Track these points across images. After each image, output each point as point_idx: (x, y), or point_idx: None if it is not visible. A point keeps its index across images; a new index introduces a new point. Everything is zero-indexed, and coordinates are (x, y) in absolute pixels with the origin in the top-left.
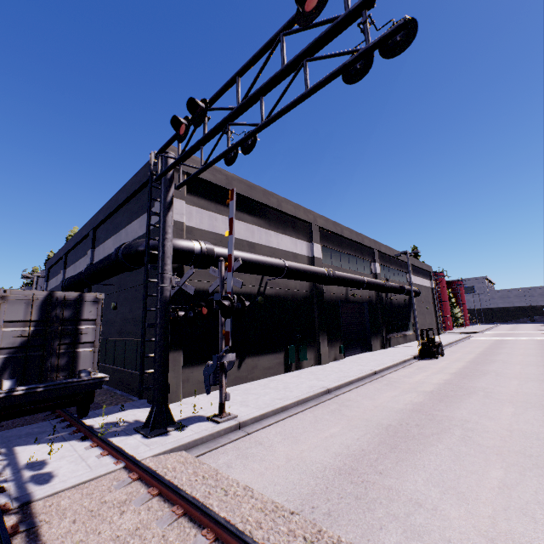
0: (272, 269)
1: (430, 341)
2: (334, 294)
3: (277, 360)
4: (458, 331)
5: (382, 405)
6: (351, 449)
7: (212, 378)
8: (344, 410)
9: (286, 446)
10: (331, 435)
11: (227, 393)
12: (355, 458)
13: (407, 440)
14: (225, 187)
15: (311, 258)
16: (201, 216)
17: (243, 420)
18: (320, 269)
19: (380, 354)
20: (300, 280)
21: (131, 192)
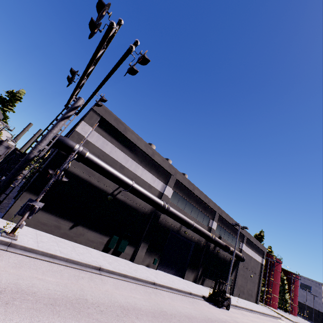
0: (121, 182)
1: (221, 291)
2: (169, 223)
3: (101, 240)
4: (276, 311)
5: (112, 293)
6: (30, 288)
7: (21, 210)
8: (84, 279)
9: (5, 264)
10: (41, 278)
11: (22, 223)
12: (18, 291)
13: (71, 309)
14: (121, 132)
15: (162, 193)
16: (99, 139)
17: (15, 242)
18: (158, 200)
19: (183, 282)
20: (141, 199)
21: (81, 118)
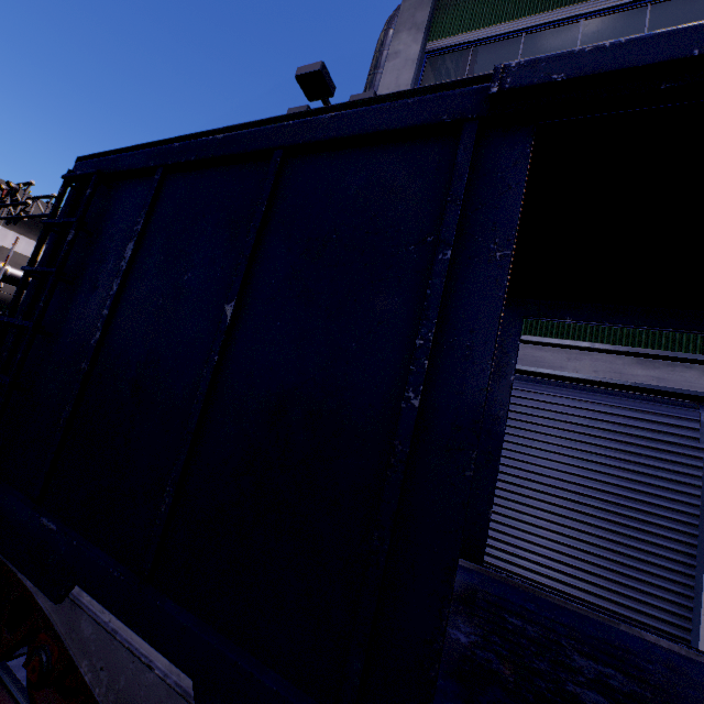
0: None
1: None
2: None
3: None
4: None
5: None
6: None
7: None
8: None
9: None
10: None
11: None
12: None
13: None
14: None
15: None
16: (19, 240)
17: None
18: None
19: None
20: None
21: None
